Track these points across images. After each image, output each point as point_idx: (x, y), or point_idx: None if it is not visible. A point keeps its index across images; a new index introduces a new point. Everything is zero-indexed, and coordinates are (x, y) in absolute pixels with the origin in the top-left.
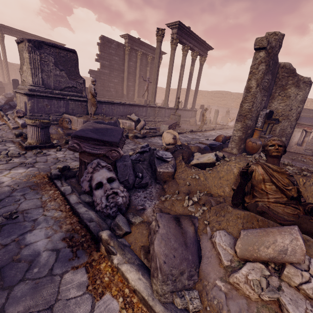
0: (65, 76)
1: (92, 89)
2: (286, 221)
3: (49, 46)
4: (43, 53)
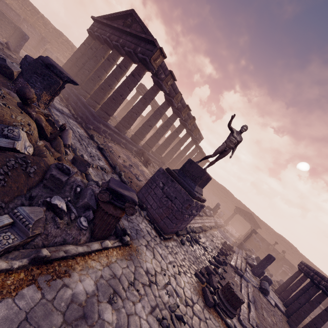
0: None
1: None
2: (56, 129)
3: None
4: None
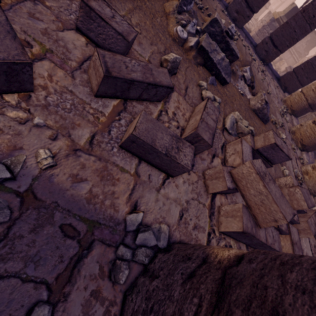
0: (304, 47)
1: (304, 60)
2: None
3: (315, 33)
4: (310, 34)
